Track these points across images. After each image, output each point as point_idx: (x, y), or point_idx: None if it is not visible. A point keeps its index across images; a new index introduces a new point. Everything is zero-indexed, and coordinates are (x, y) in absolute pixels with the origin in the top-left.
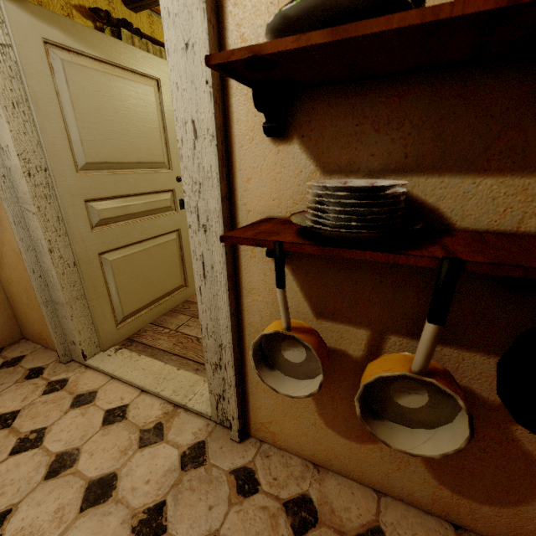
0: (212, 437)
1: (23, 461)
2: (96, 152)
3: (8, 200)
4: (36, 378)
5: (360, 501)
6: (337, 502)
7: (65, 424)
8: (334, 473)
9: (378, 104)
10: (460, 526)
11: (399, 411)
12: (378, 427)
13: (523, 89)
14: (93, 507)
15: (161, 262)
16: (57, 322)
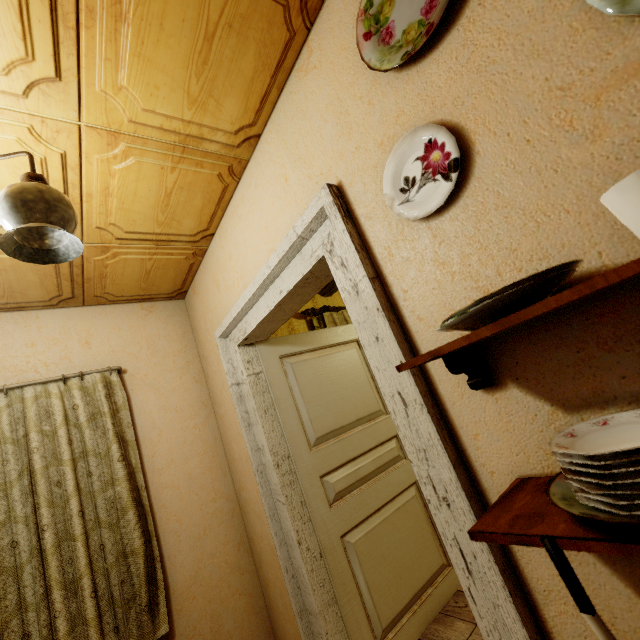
0: None
1: None
2: (322, 424)
3: (265, 494)
4: None
5: None
6: None
7: None
8: None
9: (590, 326)
10: None
11: None
12: None
13: None
14: None
15: (407, 533)
16: None
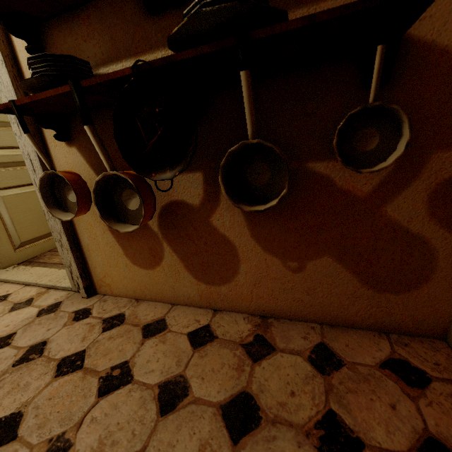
0: (68, 299)
1: None
2: None
3: None
4: None
5: (158, 310)
6: (142, 313)
7: None
8: (148, 301)
9: (80, 25)
10: (218, 310)
11: (132, 215)
12: (118, 225)
13: (134, 3)
14: None
15: None
16: None
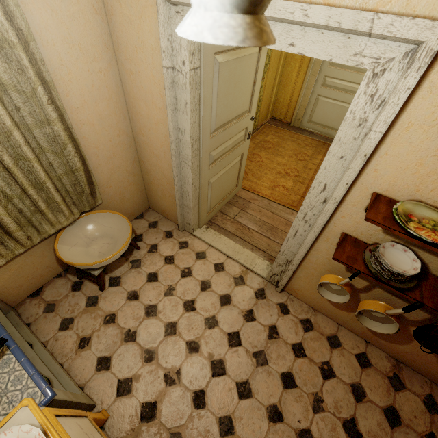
0: (267, 287)
1: (188, 281)
2: (220, 119)
3: (176, 156)
4: (171, 238)
5: (331, 326)
6: (321, 324)
7: (198, 267)
8: (321, 313)
9: None
10: (368, 342)
11: (370, 315)
12: (360, 318)
13: None
14: (225, 305)
15: (230, 176)
16: (182, 213)
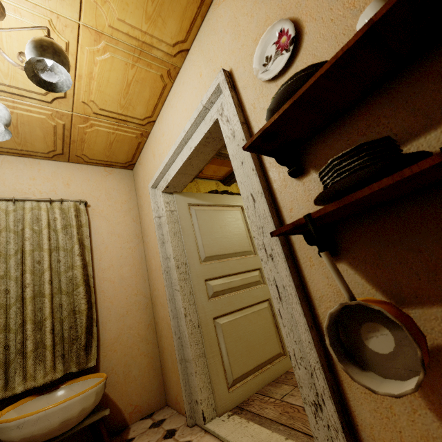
0: None
1: None
2: (210, 250)
3: (168, 285)
4: (170, 438)
5: None
6: None
7: None
8: None
9: (354, 123)
10: None
11: None
12: None
13: None
14: None
15: (258, 328)
16: (186, 379)
